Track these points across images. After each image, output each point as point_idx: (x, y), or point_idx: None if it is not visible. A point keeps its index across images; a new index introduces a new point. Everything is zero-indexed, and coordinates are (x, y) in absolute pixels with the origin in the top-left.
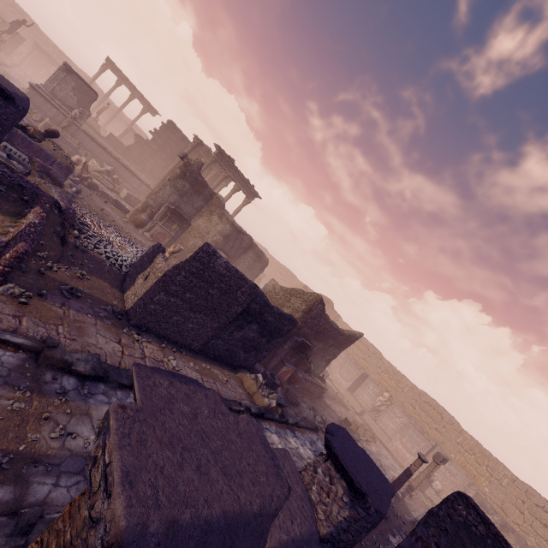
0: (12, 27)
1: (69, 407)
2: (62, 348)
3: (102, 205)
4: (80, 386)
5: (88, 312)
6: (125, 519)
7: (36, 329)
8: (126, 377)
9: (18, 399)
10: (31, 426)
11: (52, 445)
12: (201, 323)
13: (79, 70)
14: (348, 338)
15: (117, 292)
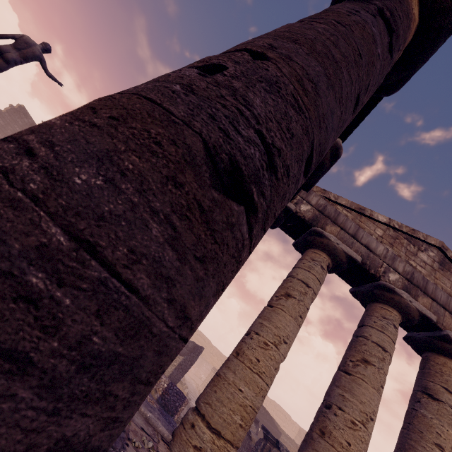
0: None
1: None
2: None
3: None
4: None
5: None
6: None
7: None
8: None
9: None
10: None
11: None
12: None
13: None
14: None
15: None
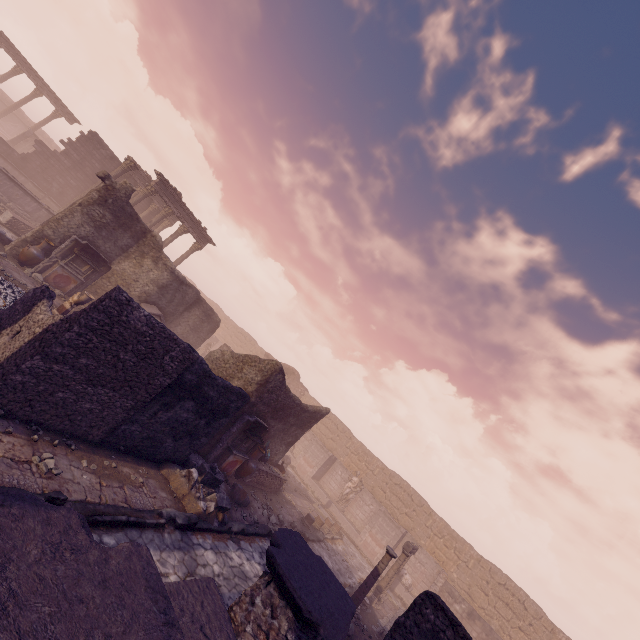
0: None
1: None
2: None
3: None
4: None
5: None
6: None
7: None
8: None
9: None
10: None
11: None
12: (106, 401)
13: None
14: (313, 415)
15: None
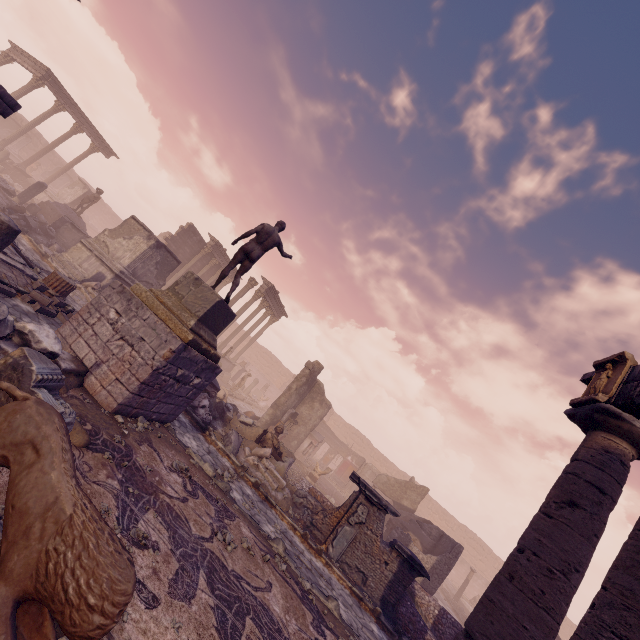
0: None
1: None
2: None
3: None
4: None
5: None
6: None
7: None
8: None
9: None
10: None
11: None
12: None
13: None
14: None
15: None
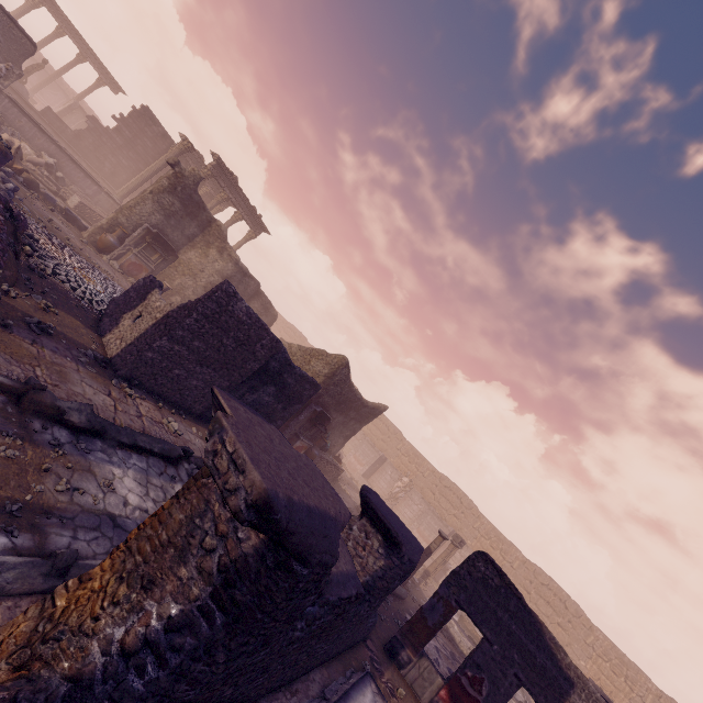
0: None
1: (68, 461)
2: (51, 392)
3: (48, 213)
4: (75, 440)
5: (66, 354)
6: (264, 484)
7: (9, 367)
8: (125, 435)
9: (9, 446)
10: (32, 477)
11: (60, 499)
12: (208, 380)
13: None
14: (372, 411)
15: (94, 334)
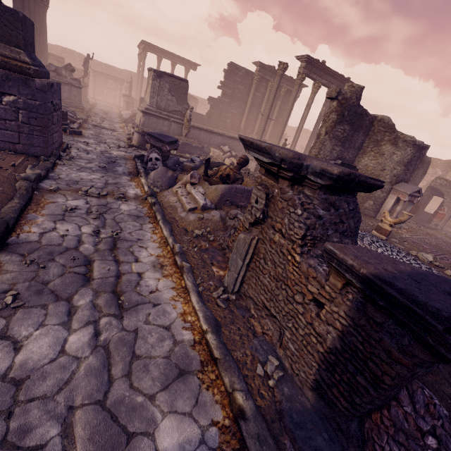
0: (85, 68)
1: None
2: None
3: None
4: None
5: None
6: None
7: None
8: None
9: None
10: None
11: None
12: None
13: (122, 71)
14: None
15: None
